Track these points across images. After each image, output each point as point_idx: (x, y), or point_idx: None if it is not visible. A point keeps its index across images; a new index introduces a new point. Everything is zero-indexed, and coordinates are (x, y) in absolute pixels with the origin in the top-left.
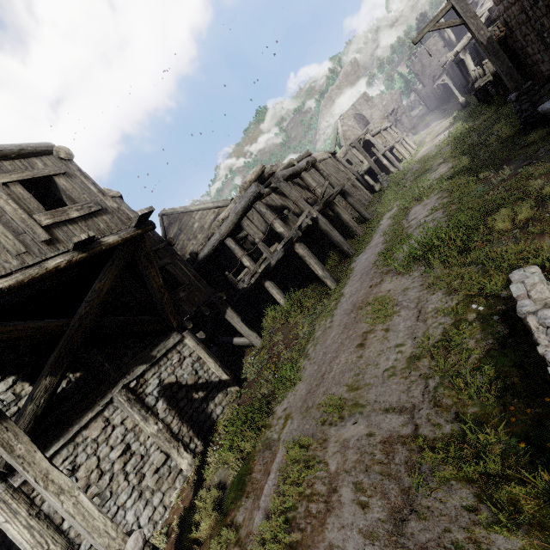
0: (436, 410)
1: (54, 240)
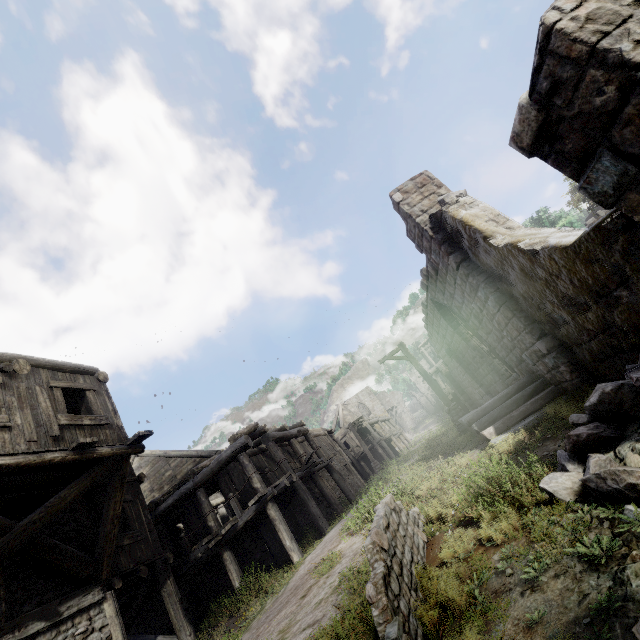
0: (337, 610)
1: (61, 437)
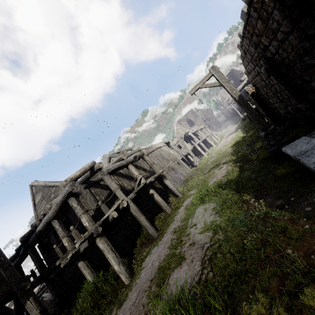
0: None
1: None
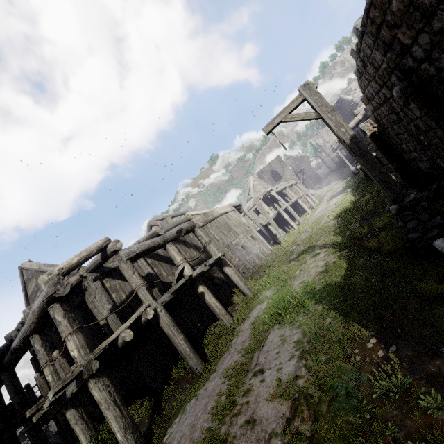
0: None
1: None
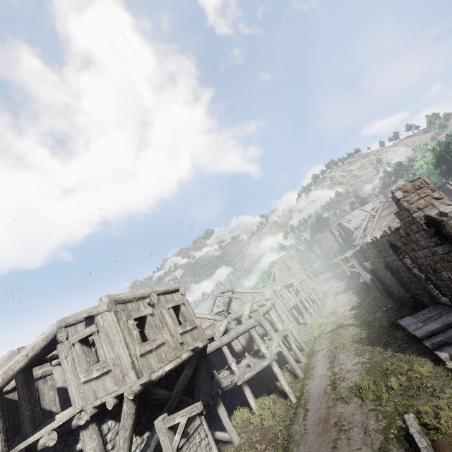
0: None
1: (182, 342)
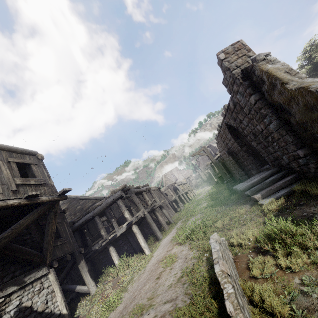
0: (185, 295)
1: (17, 191)
